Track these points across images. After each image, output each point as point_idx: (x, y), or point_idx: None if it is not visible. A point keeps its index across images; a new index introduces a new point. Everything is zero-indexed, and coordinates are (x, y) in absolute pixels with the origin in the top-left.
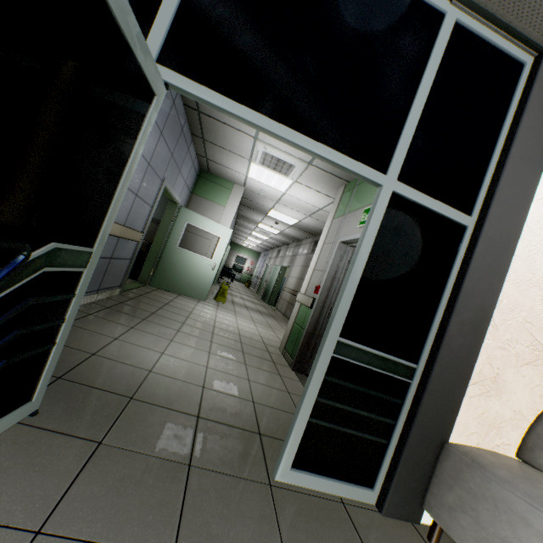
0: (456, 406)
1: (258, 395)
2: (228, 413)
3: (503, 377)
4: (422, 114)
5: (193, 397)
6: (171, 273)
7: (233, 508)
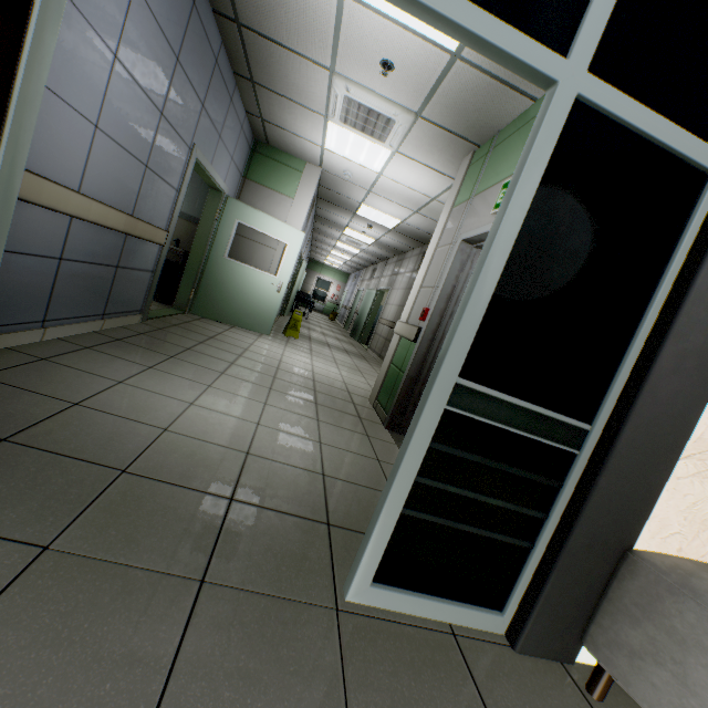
0: (654, 494)
1: (332, 465)
2: (282, 493)
3: None
4: None
5: (229, 469)
6: (220, 296)
7: (268, 657)
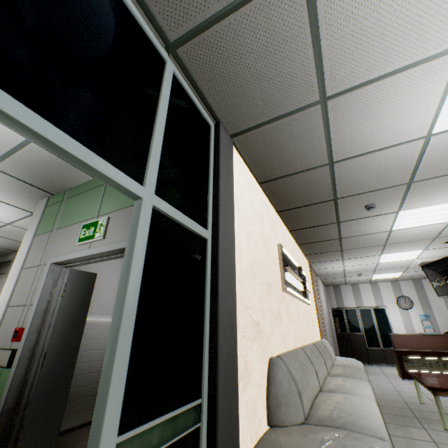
0: (237, 418)
1: None
2: None
3: (249, 361)
4: (164, 135)
5: None
6: None
7: None
